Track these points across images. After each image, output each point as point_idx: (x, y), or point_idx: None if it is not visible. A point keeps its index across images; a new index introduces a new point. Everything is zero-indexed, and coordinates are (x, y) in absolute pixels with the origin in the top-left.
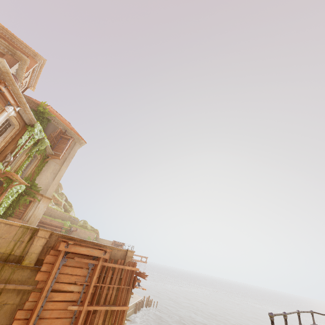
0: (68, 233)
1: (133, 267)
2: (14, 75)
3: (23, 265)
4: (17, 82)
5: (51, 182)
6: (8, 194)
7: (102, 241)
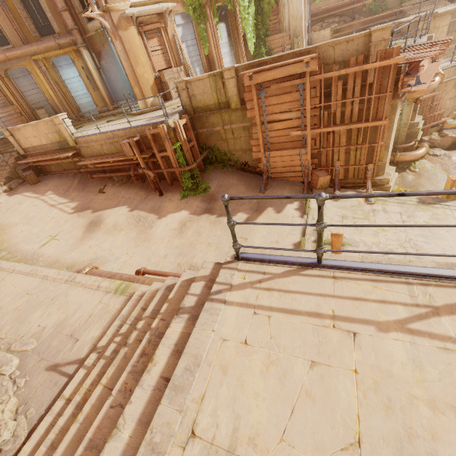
0: (380, 1)
1: (386, 61)
2: None
3: (232, 109)
4: None
5: None
6: (242, 15)
7: None
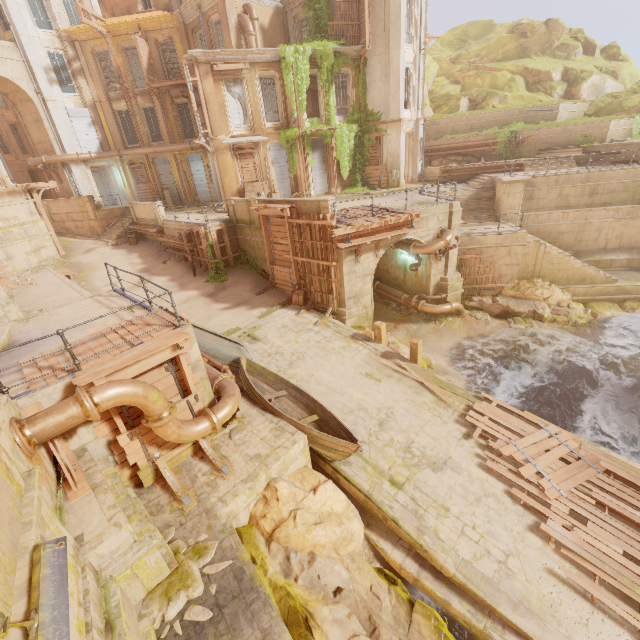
0: (512, 148)
1: (323, 222)
2: (245, 5)
3: (256, 227)
4: (245, 18)
5: (389, 94)
6: (338, 147)
7: None
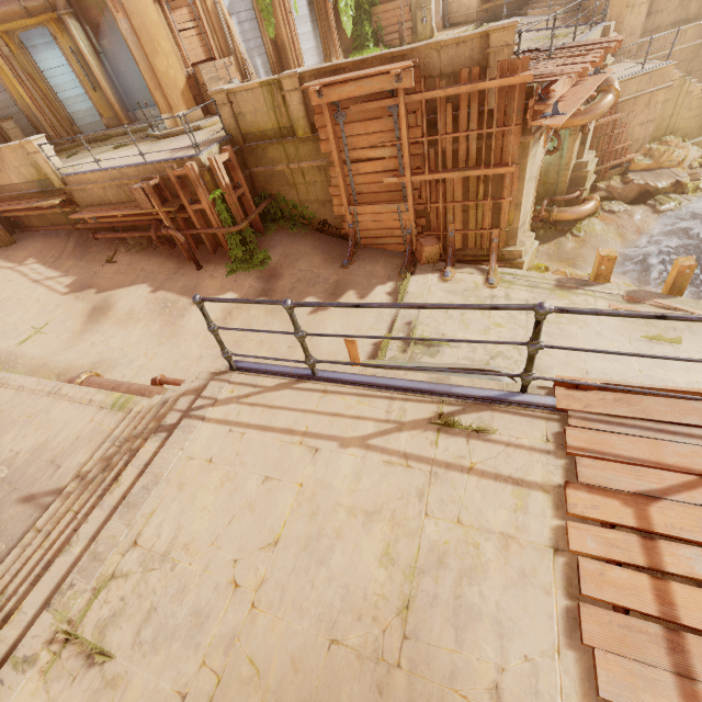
0: None
1: (508, 79)
2: None
3: (300, 138)
4: None
5: None
6: None
7: None
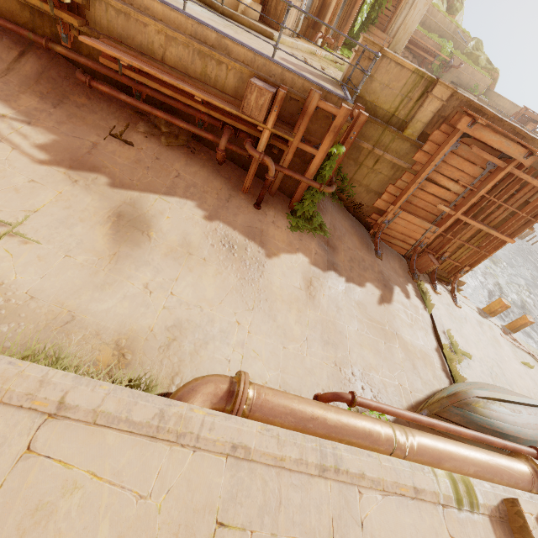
0: (442, 70)
1: None
2: None
3: (404, 135)
4: None
5: None
6: None
7: (496, 100)
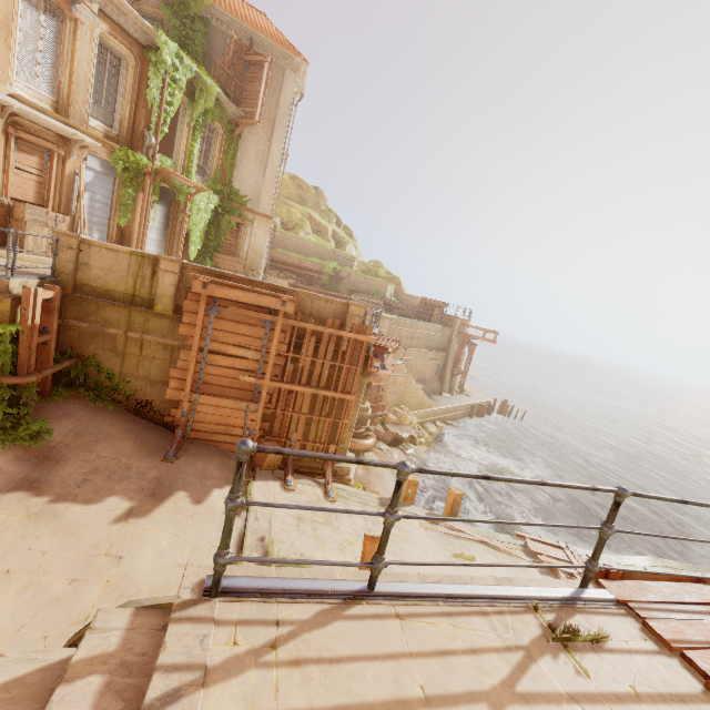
0: (334, 282)
1: (361, 336)
2: None
3: (156, 312)
4: None
5: (261, 183)
6: (192, 214)
7: (409, 299)
